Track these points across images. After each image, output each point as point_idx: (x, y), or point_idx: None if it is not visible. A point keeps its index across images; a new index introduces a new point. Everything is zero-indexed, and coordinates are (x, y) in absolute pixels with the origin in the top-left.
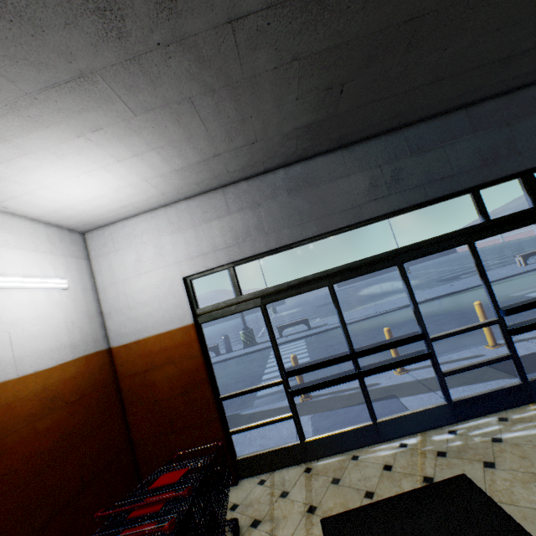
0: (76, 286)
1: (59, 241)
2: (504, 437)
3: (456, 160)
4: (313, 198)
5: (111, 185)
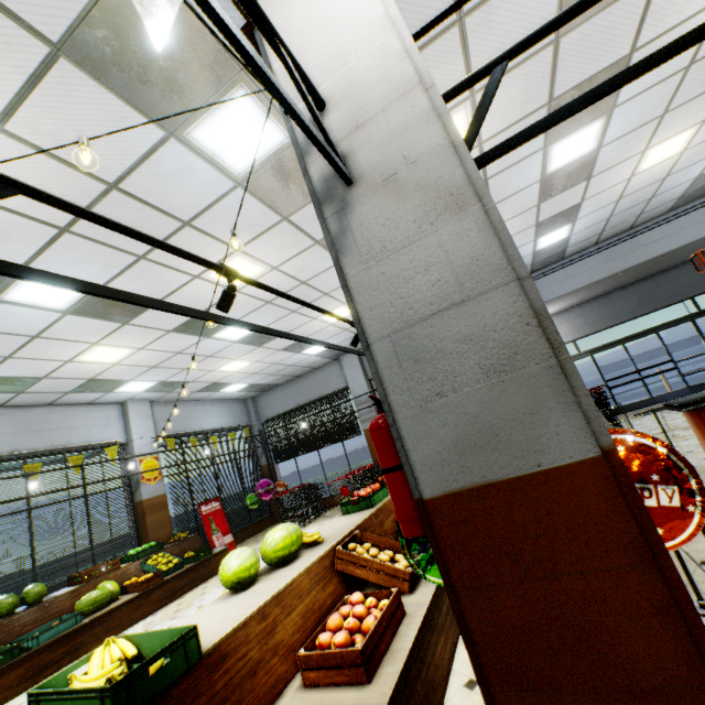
0: None
1: None
2: None
3: (680, 287)
4: (610, 310)
5: None
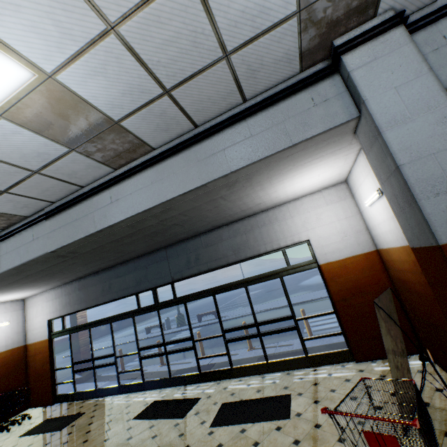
0: (15, 322)
1: (10, 306)
2: (114, 402)
3: (129, 282)
4: (86, 293)
5: (14, 295)
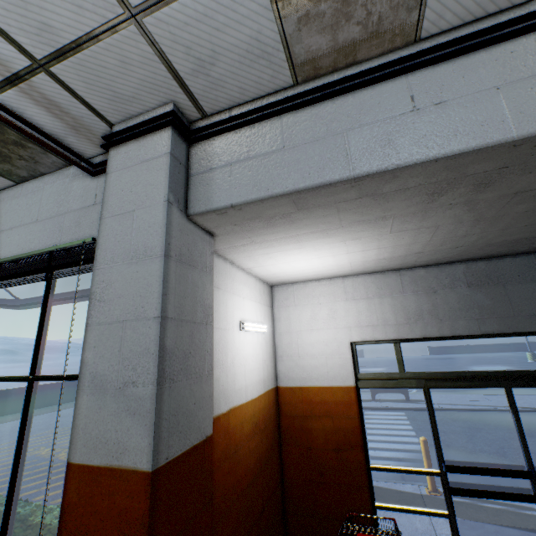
0: (267, 330)
1: (262, 293)
2: None
3: None
4: (497, 296)
5: (325, 264)
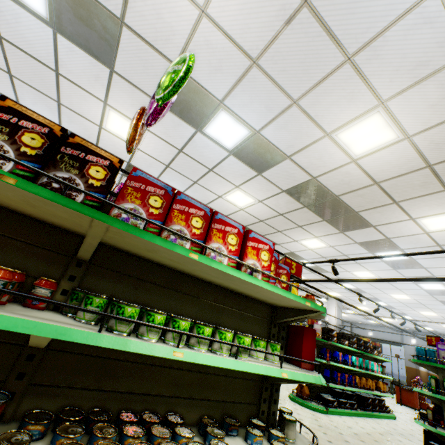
0: None
1: None
2: None
3: None
4: None
5: None
